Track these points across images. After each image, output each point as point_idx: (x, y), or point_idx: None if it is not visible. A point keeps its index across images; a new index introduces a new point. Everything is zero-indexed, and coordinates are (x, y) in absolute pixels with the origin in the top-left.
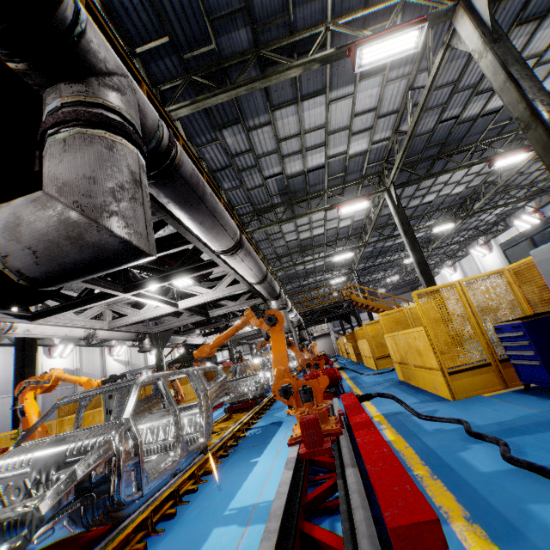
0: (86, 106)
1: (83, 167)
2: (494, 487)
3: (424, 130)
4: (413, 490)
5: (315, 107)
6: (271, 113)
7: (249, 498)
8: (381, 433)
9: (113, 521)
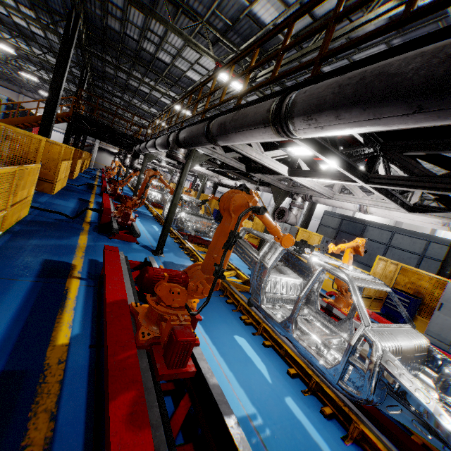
0: None
1: None
2: None
3: None
4: None
5: None
6: None
7: None
8: None
9: None
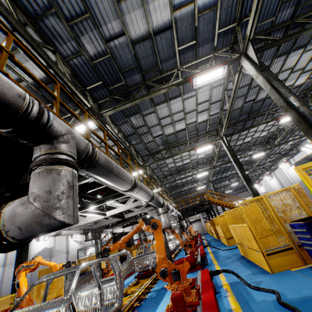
0: (50, 154)
1: (46, 186)
2: None
3: (237, 107)
4: None
5: (177, 103)
6: (154, 107)
7: None
8: (227, 299)
9: None
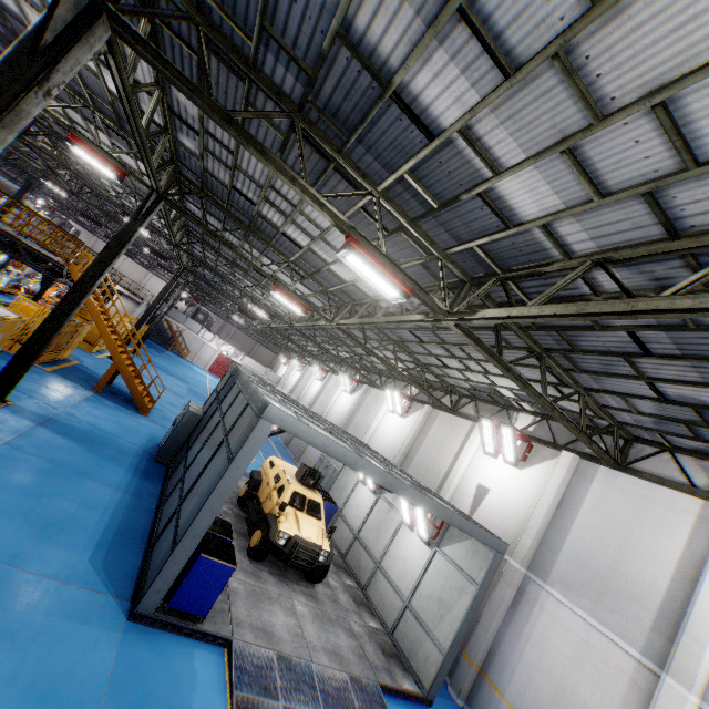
0: None
1: None
2: None
3: (220, 177)
4: None
5: None
6: None
7: None
8: None
9: None
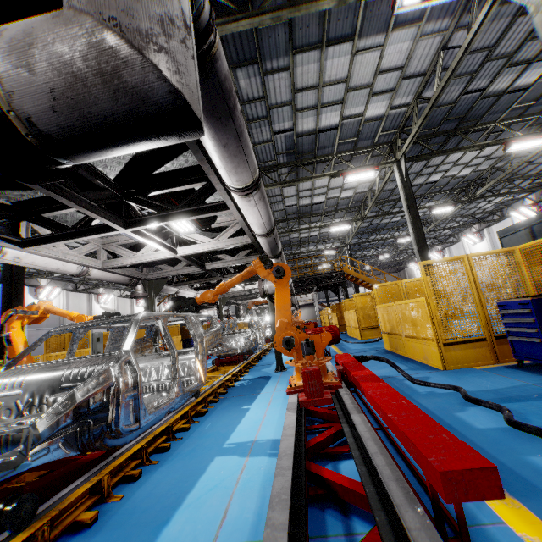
0: None
1: None
2: (502, 448)
3: (447, 100)
4: (453, 439)
5: (340, 56)
6: (292, 56)
7: (244, 439)
8: None
9: (110, 448)
